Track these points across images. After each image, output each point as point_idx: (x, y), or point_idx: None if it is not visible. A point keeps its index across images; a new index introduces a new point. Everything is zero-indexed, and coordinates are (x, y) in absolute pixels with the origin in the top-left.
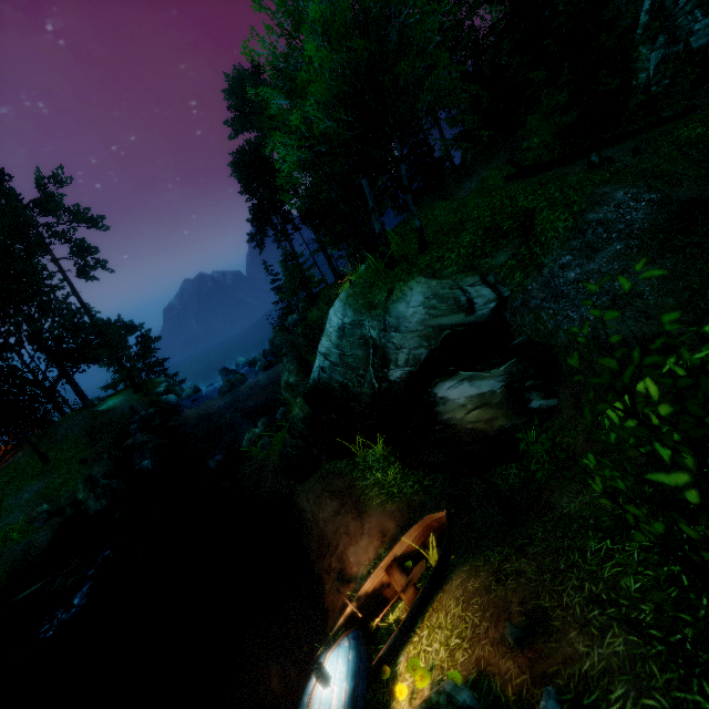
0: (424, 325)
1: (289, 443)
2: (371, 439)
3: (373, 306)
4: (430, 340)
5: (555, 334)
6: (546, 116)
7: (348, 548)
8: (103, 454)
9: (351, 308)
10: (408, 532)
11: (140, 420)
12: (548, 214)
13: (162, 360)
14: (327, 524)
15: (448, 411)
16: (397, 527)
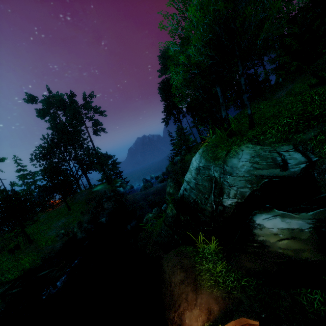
0: (249, 173)
1: (163, 228)
2: (208, 238)
3: (217, 158)
4: (253, 184)
5: None
6: None
7: (185, 311)
8: (89, 211)
9: (204, 158)
10: (226, 324)
11: (107, 197)
12: None
13: (121, 171)
14: (175, 287)
15: (263, 235)
16: (219, 311)
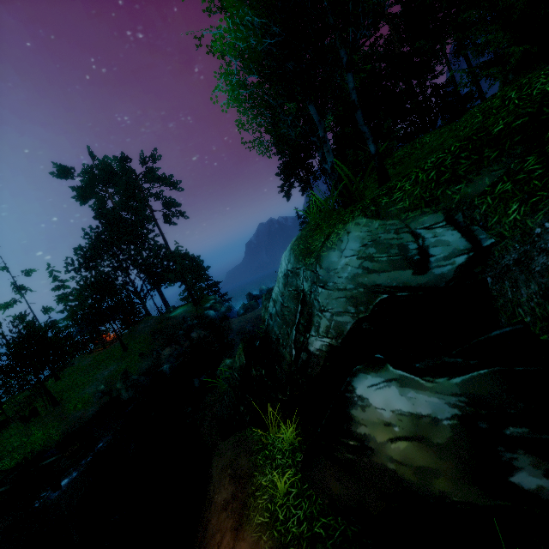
0: (355, 282)
1: (225, 390)
2: (287, 416)
3: (310, 252)
4: (359, 305)
5: None
6: None
7: None
8: (154, 351)
9: (293, 253)
10: None
11: (186, 328)
12: None
13: (217, 282)
14: (213, 515)
15: (365, 422)
16: None
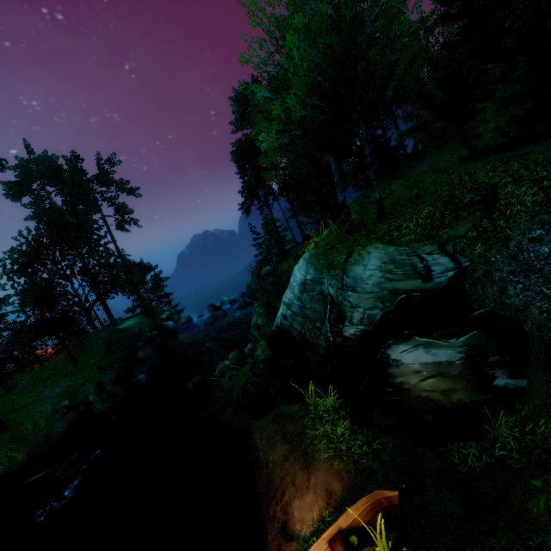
0: (380, 287)
1: (250, 380)
2: (323, 388)
3: (333, 266)
4: (385, 302)
5: (525, 309)
6: (500, 106)
7: (293, 500)
8: (115, 364)
9: (313, 266)
10: (355, 504)
11: (145, 339)
12: (513, 189)
13: (168, 294)
14: (276, 468)
15: (401, 374)
16: (343, 491)
